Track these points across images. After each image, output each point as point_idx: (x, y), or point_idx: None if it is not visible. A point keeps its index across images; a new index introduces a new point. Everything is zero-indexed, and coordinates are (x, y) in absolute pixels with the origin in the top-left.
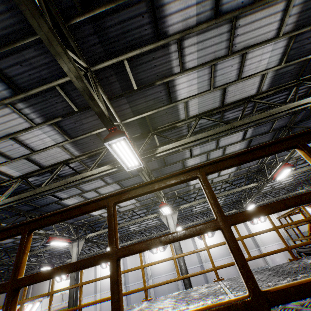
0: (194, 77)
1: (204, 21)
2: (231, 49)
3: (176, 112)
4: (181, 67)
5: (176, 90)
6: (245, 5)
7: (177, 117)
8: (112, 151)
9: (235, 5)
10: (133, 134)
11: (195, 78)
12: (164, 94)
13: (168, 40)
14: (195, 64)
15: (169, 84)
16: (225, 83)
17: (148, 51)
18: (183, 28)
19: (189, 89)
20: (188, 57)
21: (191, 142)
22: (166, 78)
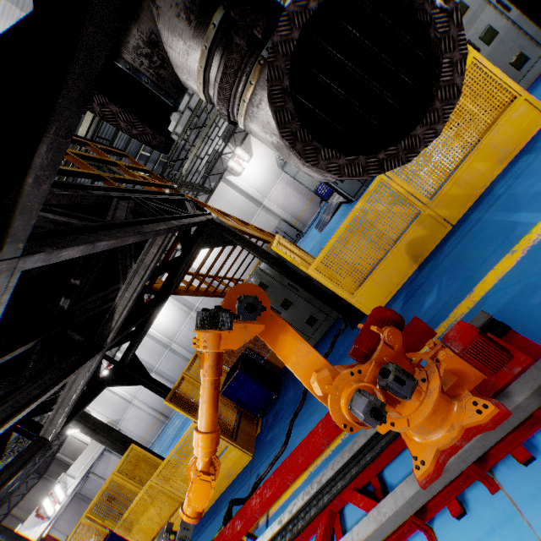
0: None
1: None
2: None
3: None
4: None
5: None
6: None
7: None
8: None
9: None
10: None
11: None
12: None
13: None
14: None
15: None
16: None
17: None
18: None
19: None
20: None
21: None
22: None
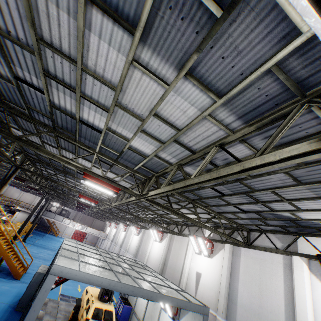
0: None
1: None
2: None
3: None
4: None
5: None
6: None
7: None
8: None
9: None
10: None
11: None
12: None
13: None
14: None
15: None
16: None
17: None
18: None
19: None
20: None
21: None
22: None
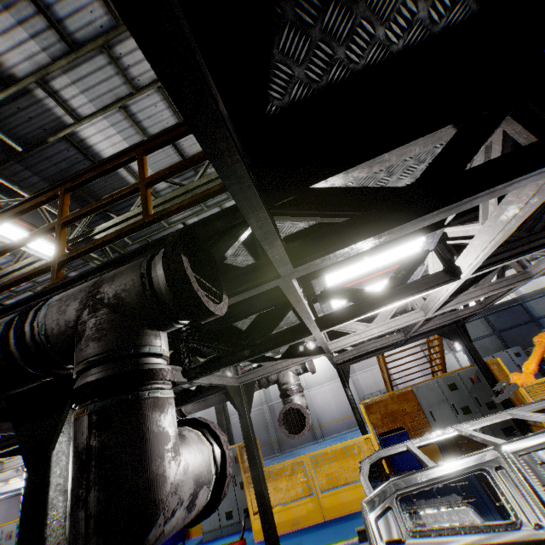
0: (106, 126)
1: (61, 55)
2: (131, 86)
3: (117, 175)
4: (71, 116)
5: (91, 145)
6: (109, 29)
7: (123, 181)
8: (0, 238)
9: (93, 31)
10: (70, 210)
11: (109, 127)
12: (75, 152)
13: (22, 86)
14: (92, 109)
15: (73, 138)
16: (164, 128)
17: (5, 101)
18: (36, 67)
19: (110, 142)
20: (74, 101)
21: (134, 216)
22: (59, 132)
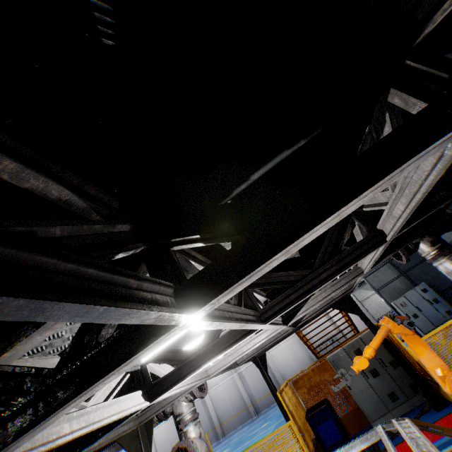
0: None
1: None
2: None
3: None
4: None
5: None
6: None
7: None
8: None
9: None
10: None
11: None
12: None
13: None
14: None
15: None
16: None
17: None
18: None
19: None
20: None
21: None
22: None
